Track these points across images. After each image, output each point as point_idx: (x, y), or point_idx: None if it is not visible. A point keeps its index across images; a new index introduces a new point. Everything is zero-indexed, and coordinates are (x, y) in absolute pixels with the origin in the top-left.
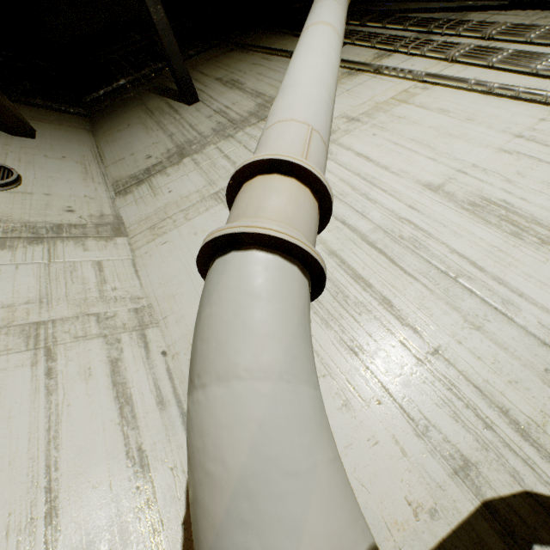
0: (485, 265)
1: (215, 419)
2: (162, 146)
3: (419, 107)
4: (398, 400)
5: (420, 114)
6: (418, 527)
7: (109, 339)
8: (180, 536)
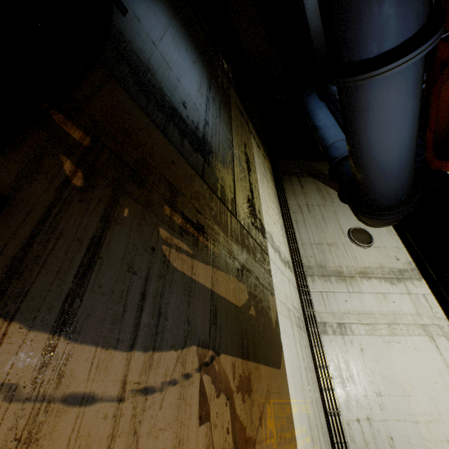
0: None
1: None
2: None
3: None
4: None
5: None
6: None
7: (446, 338)
8: None
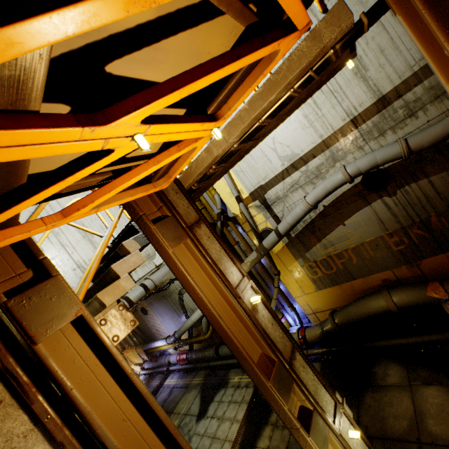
0: (73, 243)
1: None
2: None
3: None
4: None
5: None
6: None
7: None
8: None
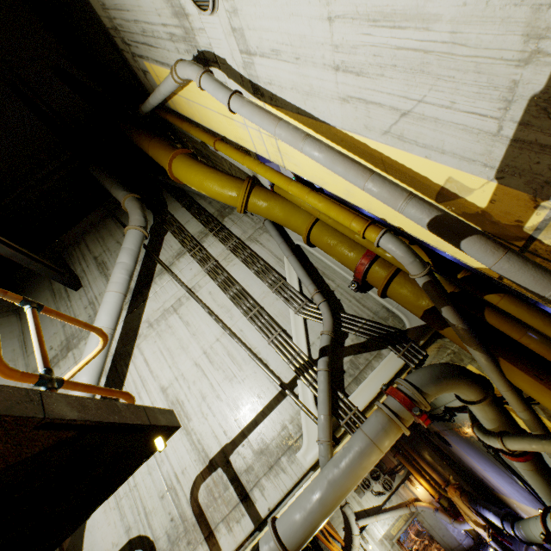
0: None
1: None
2: (59, 337)
3: (180, 318)
4: (120, 507)
5: (178, 325)
6: (113, 549)
7: None
8: None
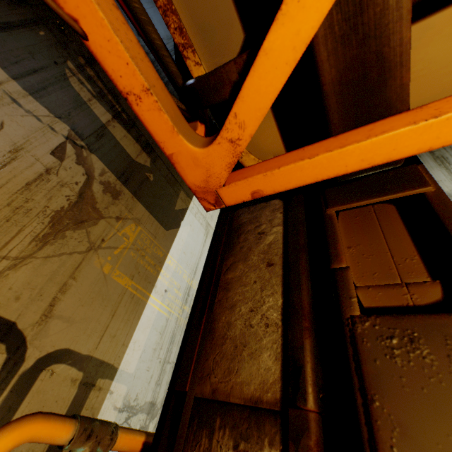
0: None
1: None
2: None
3: None
4: None
5: None
6: None
7: None
8: None
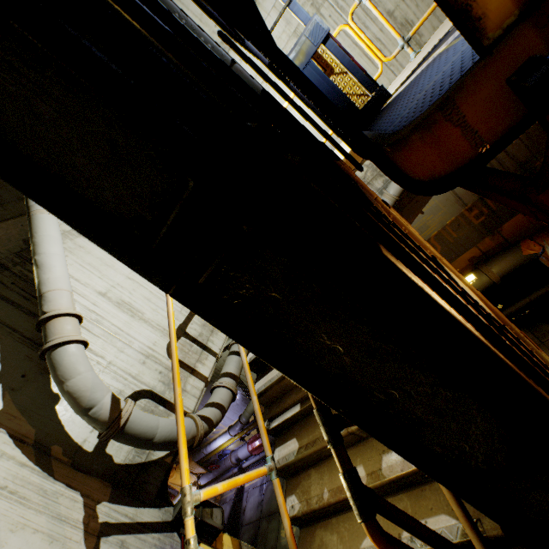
0: (124, 329)
1: (82, 381)
2: None
3: (91, 242)
4: None
5: (92, 247)
6: None
7: None
8: (25, 456)
